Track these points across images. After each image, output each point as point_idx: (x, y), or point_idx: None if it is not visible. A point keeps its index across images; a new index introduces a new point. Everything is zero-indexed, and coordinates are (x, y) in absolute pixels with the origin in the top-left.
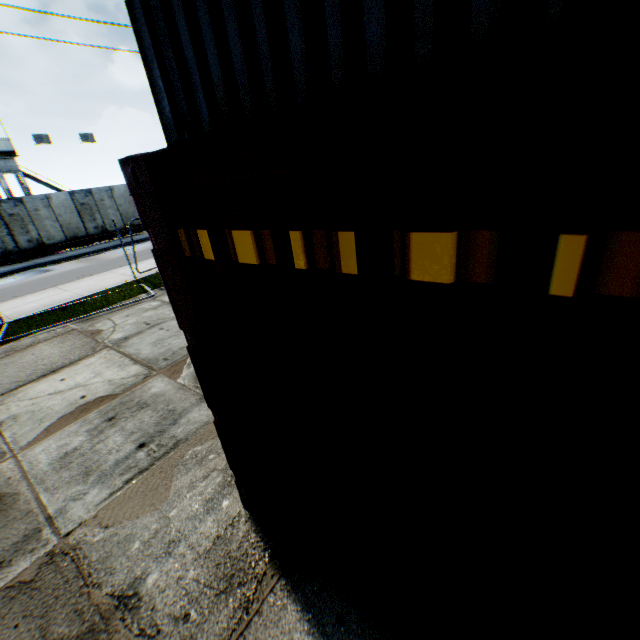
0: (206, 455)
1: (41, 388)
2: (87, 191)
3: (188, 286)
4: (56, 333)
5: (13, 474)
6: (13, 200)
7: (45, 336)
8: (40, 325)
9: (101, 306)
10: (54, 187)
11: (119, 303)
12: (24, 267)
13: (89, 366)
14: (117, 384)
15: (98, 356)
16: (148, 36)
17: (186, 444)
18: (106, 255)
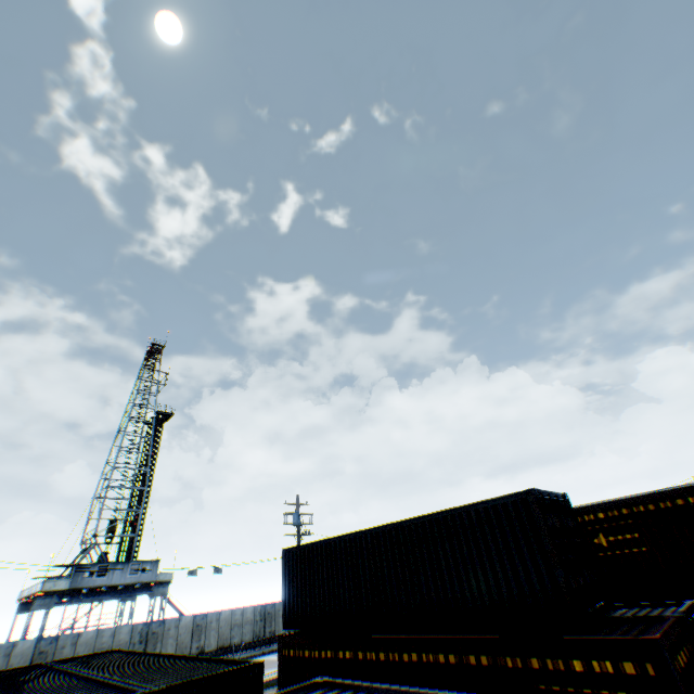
0: None
1: None
2: (205, 613)
3: (282, 659)
4: None
5: None
6: (160, 619)
7: None
8: None
9: None
10: (175, 605)
11: None
12: None
13: None
14: None
15: None
16: (284, 597)
17: None
18: None
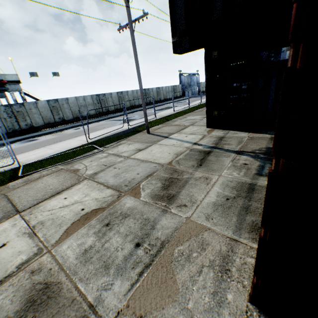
0: (190, 253)
1: (53, 203)
2: (55, 100)
3: None
4: (52, 171)
5: (51, 266)
6: (19, 104)
7: (46, 172)
8: (41, 166)
9: (73, 156)
10: (37, 99)
11: (83, 154)
12: (24, 138)
13: (79, 190)
14: (101, 201)
15: (82, 184)
16: None
17: (170, 244)
18: (66, 132)
